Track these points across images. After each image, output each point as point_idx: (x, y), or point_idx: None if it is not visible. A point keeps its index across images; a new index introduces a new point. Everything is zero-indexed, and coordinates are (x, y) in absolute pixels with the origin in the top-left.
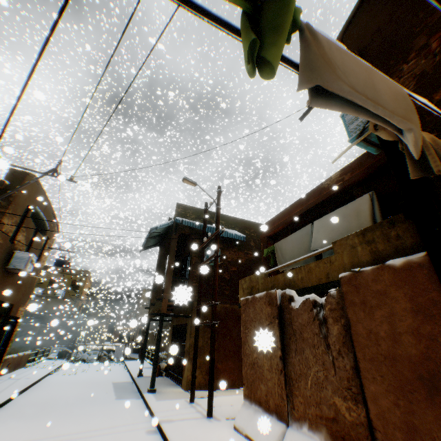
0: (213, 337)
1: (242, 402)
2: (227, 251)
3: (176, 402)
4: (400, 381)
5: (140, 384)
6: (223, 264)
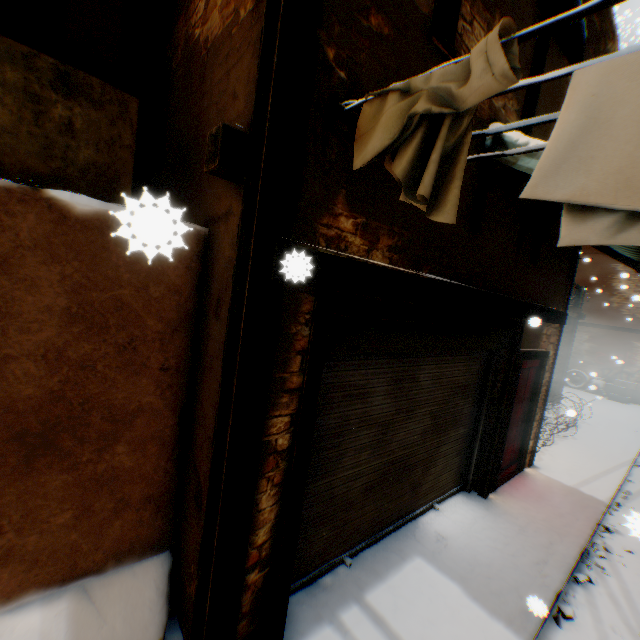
0: None
1: None
2: None
3: None
4: None
5: None
6: None
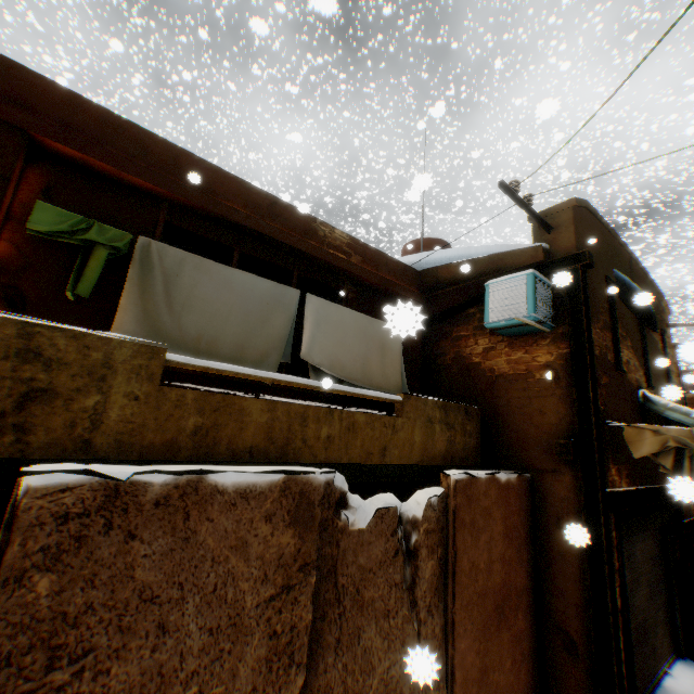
0: None
1: None
2: None
3: None
4: (485, 619)
5: None
6: None
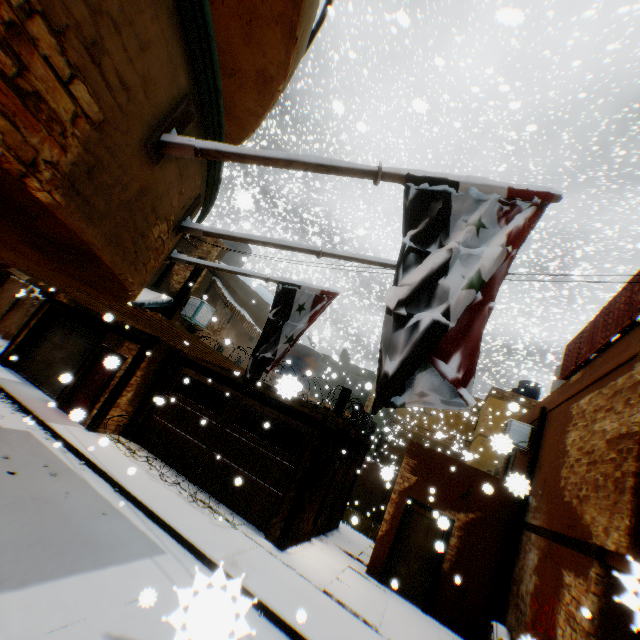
0: None
1: None
2: None
3: None
4: None
5: None
6: None
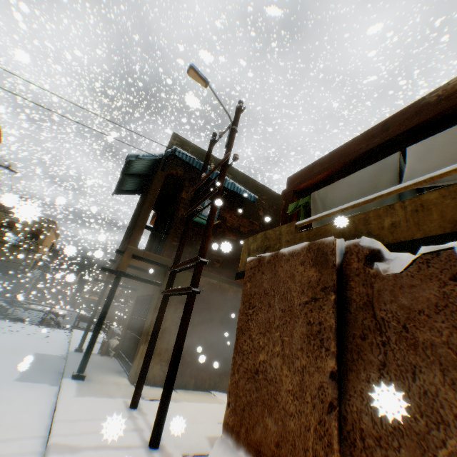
0: (188, 314)
1: (219, 438)
2: (228, 213)
3: (107, 404)
4: None
5: (70, 364)
6: (220, 227)
